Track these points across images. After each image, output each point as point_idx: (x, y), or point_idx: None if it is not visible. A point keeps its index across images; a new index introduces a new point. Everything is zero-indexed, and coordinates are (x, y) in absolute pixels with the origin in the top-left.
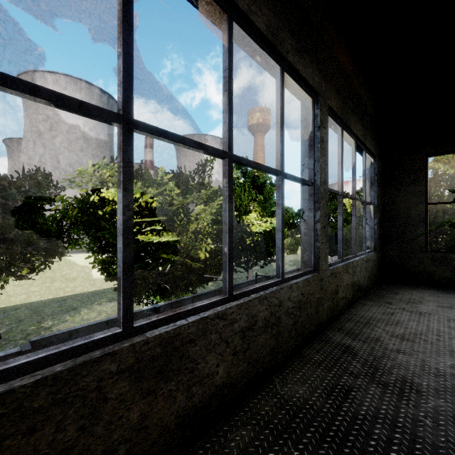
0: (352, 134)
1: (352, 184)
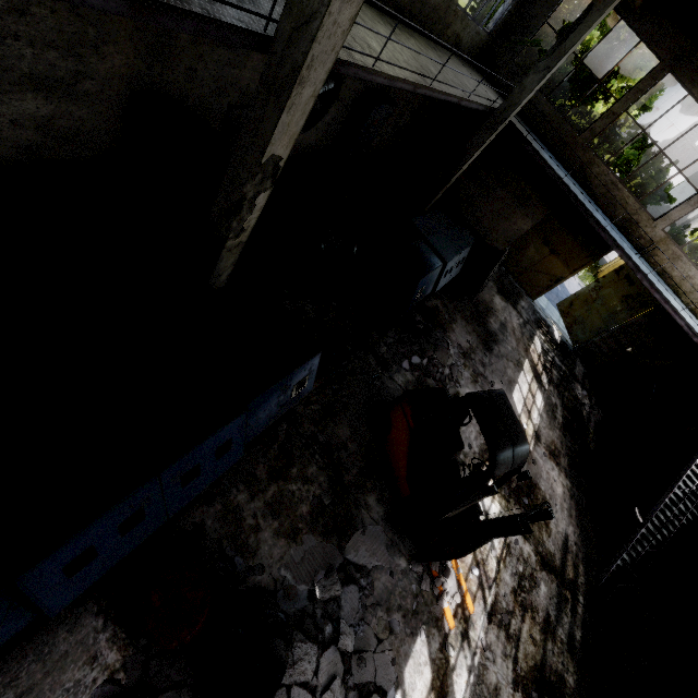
0: None
1: None
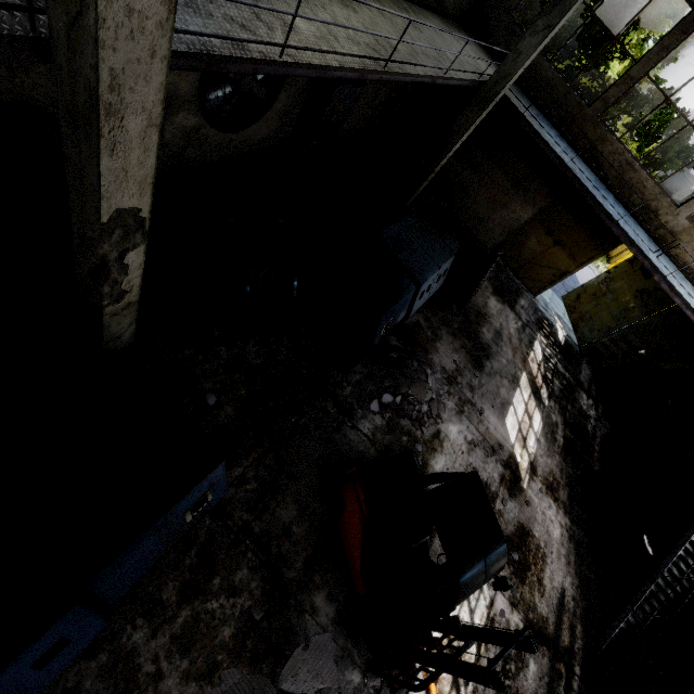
0: None
1: None
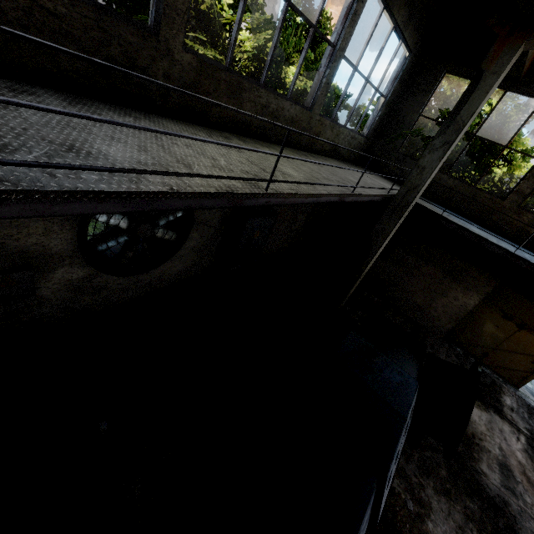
0: (393, 17)
1: (372, 67)
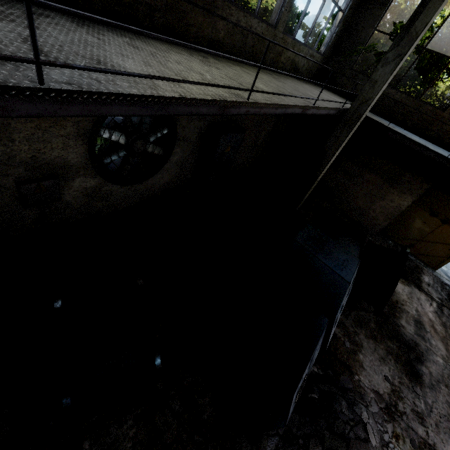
0: None
1: None
